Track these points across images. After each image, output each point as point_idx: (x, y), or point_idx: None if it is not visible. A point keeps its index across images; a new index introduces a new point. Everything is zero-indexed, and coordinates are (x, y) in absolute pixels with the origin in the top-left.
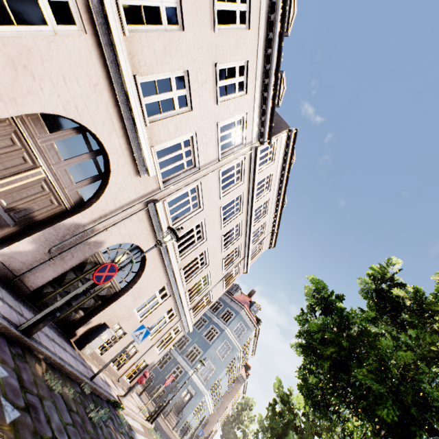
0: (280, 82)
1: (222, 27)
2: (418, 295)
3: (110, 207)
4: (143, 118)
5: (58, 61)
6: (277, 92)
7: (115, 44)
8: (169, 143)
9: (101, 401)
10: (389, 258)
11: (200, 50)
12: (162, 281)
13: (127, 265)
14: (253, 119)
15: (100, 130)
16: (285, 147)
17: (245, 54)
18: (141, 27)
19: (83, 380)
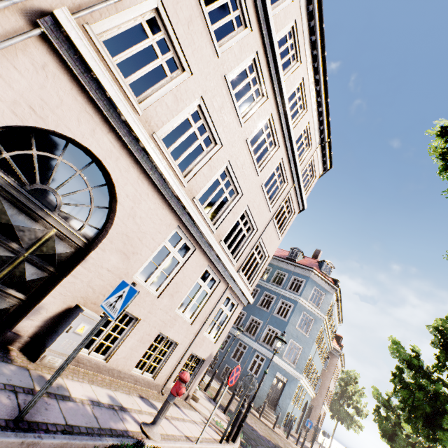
0: None
1: None
2: None
3: None
4: None
5: None
6: None
7: None
8: None
9: None
10: None
11: None
12: (167, 222)
13: None
14: None
15: None
16: None
17: None
18: None
19: None
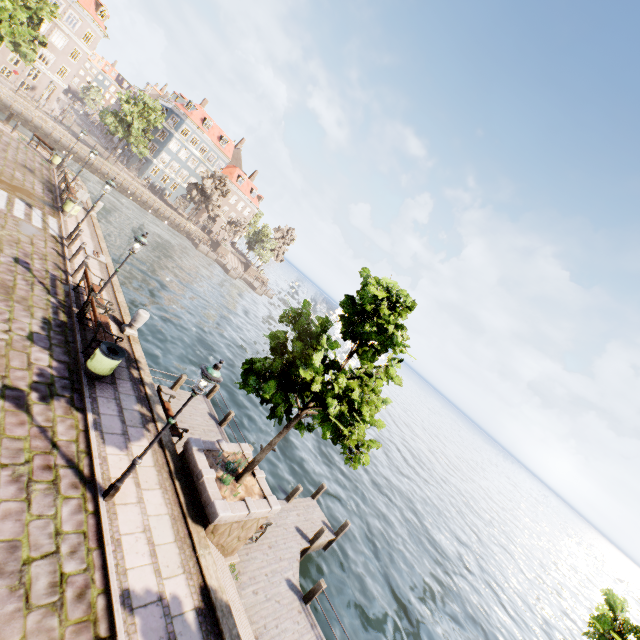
0: None
1: None
2: None
3: None
4: None
5: None
6: None
7: None
8: None
9: None
10: None
11: None
12: None
13: None
14: None
15: None
16: None
17: None
18: None
19: None
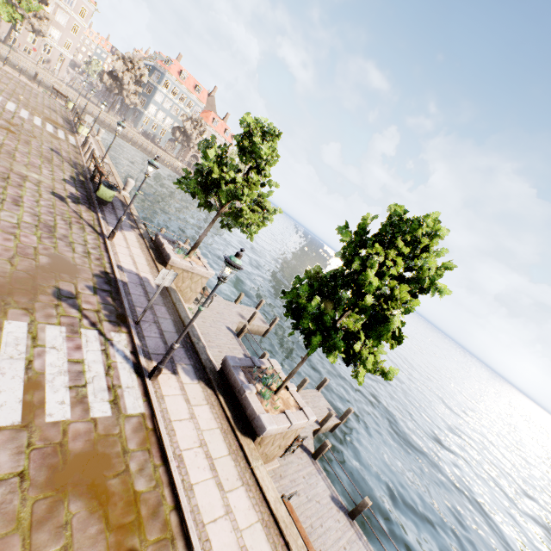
0: None
1: None
2: None
3: None
4: None
5: None
6: None
7: None
8: None
9: None
10: None
11: None
12: None
13: None
14: None
15: None
16: None
17: None
18: None
19: None
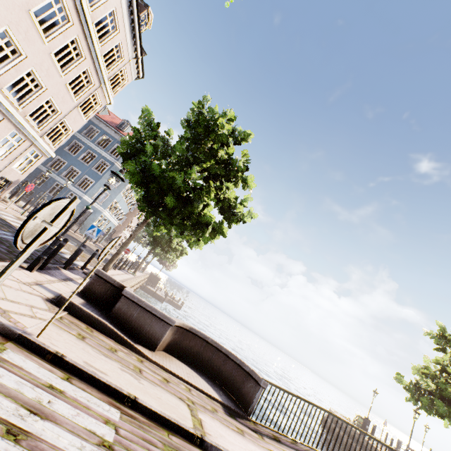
0: None
1: None
2: (198, 123)
3: None
4: None
5: None
6: None
7: None
8: None
9: None
10: (205, 95)
11: None
12: None
13: None
14: None
15: None
16: None
17: None
18: None
19: None
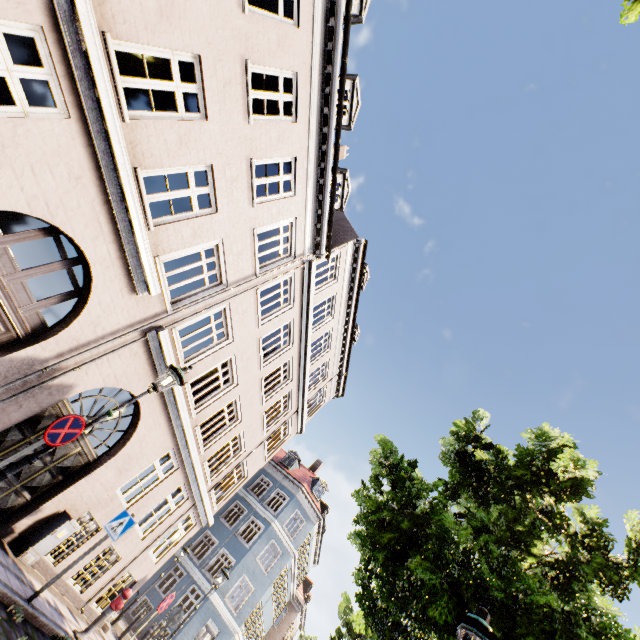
0: (344, 182)
1: (260, 117)
2: (500, 458)
3: (87, 336)
4: (145, 220)
5: (26, 148)
6: (340, 194)
7: (109, 133)
8: (183, 252)
9: (42, 637)
10: (475, 410)
11: (230, 142)
12: (165, 445)
13: (102, 419)
14: (305, 225)
15: (80, 233)
16: (353, 262)
17: (292, 149)
18: (149, 113)
19: (13, 600)
